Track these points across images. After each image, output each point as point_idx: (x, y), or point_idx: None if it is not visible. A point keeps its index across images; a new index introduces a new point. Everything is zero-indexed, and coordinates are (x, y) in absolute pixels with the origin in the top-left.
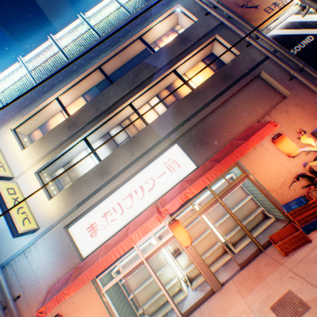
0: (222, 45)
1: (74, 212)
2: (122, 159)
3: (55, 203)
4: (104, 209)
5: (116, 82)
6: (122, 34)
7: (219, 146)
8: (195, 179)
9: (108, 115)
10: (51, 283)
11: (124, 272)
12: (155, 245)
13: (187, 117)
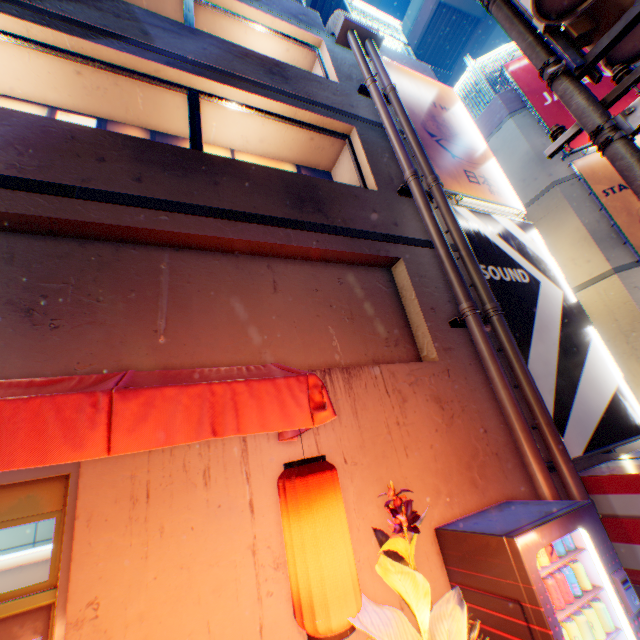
0: (354, 157)
1: None
2: None
3: None
4: None
5: None
6: None
7: (92, 373)
8: None
9: None
10: None
11: None
12: None
13: (76, 182)
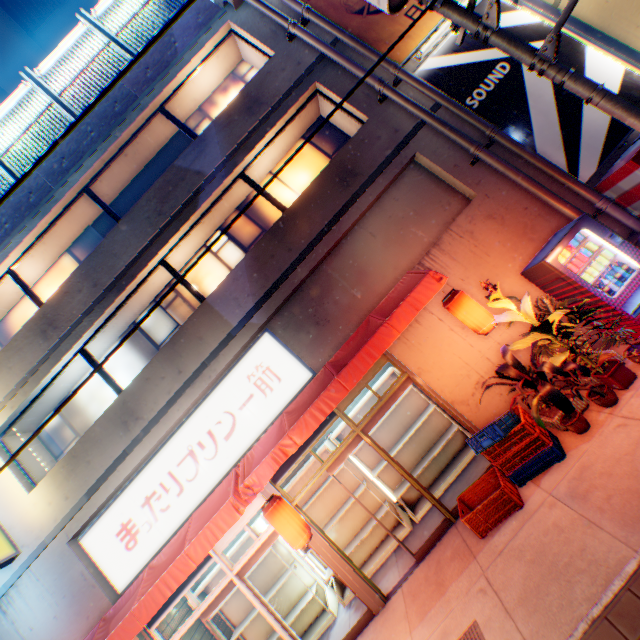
0: (333, 104)
1: (83, 508)
2: (161, 383)
3: (43, 496)
4: (145, 489)
5: (124, 219)
6: (121, 108)
7: (352, 324)
8: (304, 408)
9: (120, 293)
10: None
11: (200, 608)
12: (253, 546)
13: (279, 274)
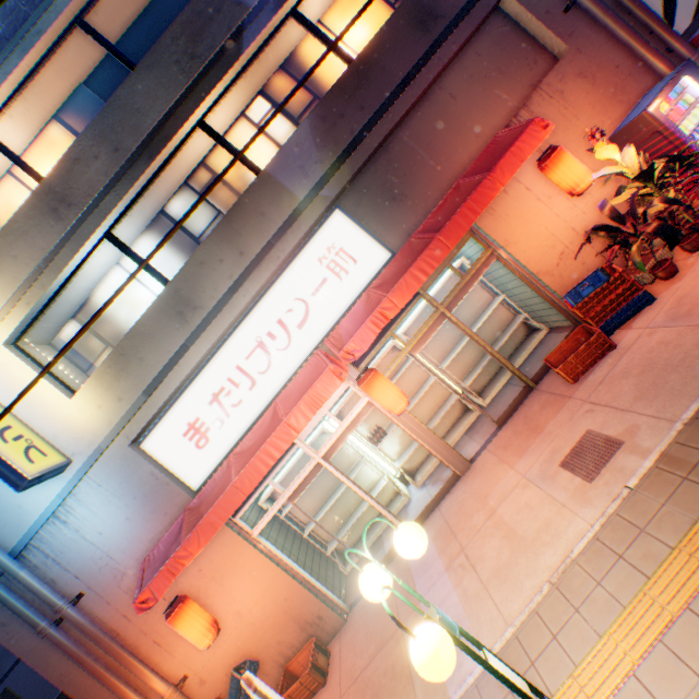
0: None
1: (142, 409)
2: (219, 268)
3: (89, 400)
4: (211, 387)
5: (143, 63)
6: None
7: (432, 200)
8: (396, 278)
9: (152, 161)
10: (143, 553)
11: (287, 493)
12: (338, 430)
13: (351, 138)
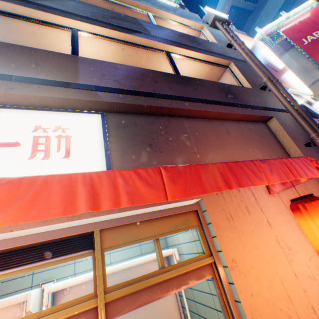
0: (234, 75)
1: None
2: None
3: None
4: None
5: (80, 1)
6: None
7: None
8: None
9: (18, 4)
10: None
11: None
12: None
13: (152, 91)
